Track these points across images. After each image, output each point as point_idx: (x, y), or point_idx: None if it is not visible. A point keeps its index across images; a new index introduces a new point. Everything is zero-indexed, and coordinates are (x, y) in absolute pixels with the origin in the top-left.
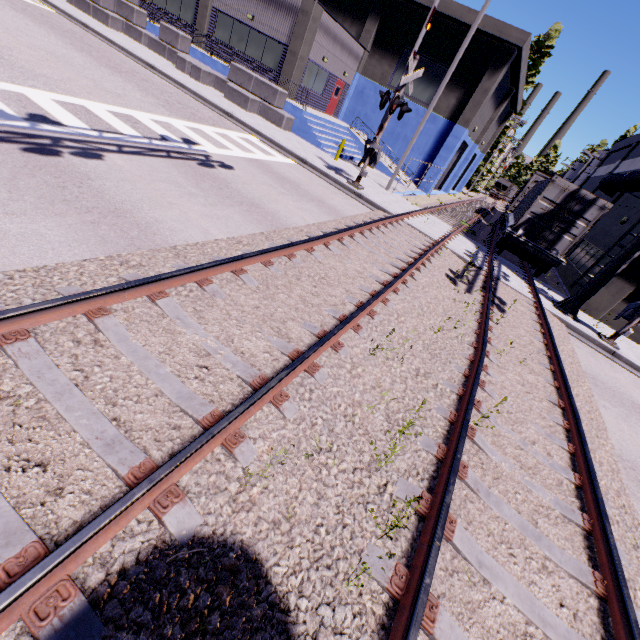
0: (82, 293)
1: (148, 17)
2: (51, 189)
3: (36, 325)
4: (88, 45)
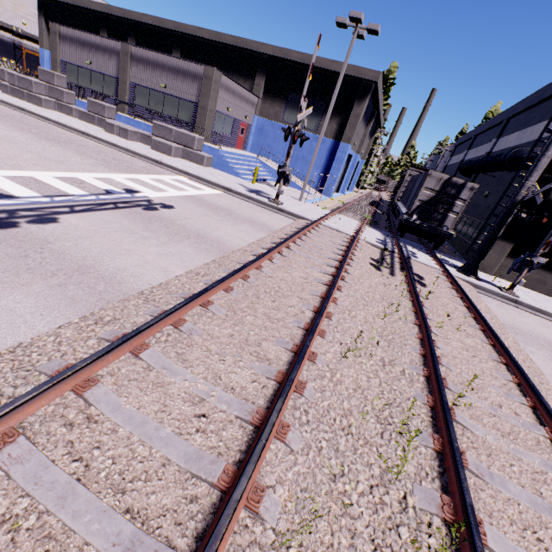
0: (67, 369)
1: (76, 96)
2: (14, 260)
3: (23, 418)
4: (27, 124)
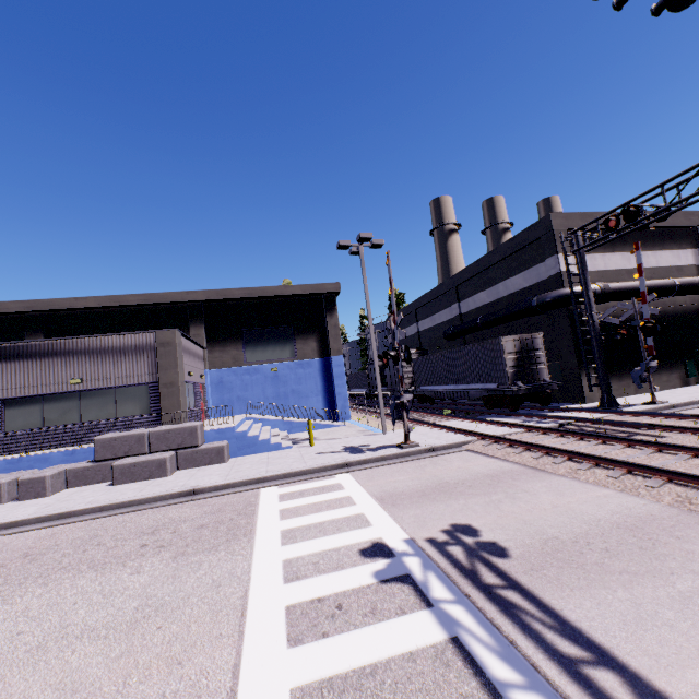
0: None
1: None
2: None
3: None
4: None
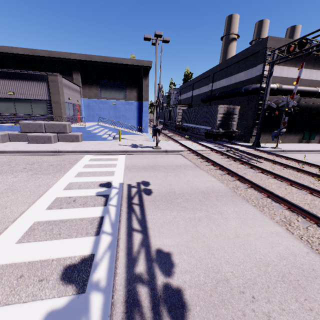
0: None
1: None
2: None
3: None
4: None
